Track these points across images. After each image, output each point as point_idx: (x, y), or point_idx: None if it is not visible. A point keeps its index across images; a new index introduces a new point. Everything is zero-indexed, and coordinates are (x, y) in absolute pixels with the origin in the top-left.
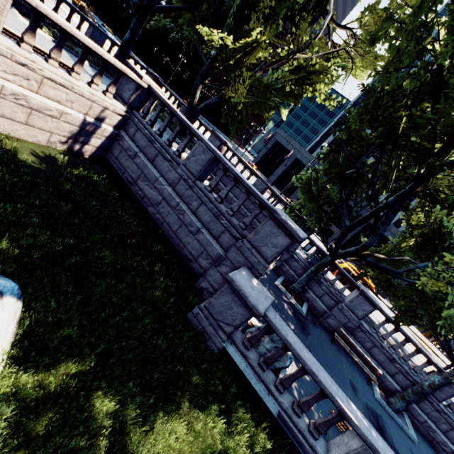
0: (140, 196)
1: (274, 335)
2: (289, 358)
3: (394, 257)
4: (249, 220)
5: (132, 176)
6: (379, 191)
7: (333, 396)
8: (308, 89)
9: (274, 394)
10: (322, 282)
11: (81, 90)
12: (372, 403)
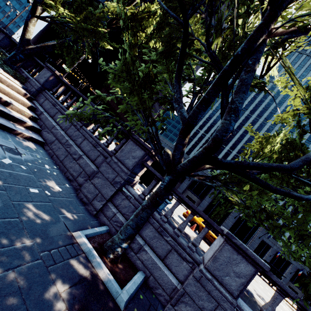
0: None
1: None
2: None
3: None
4: None
5: None
6: None
7: None
8: (142, 35)
9: None
10: (166, 229)
11: None
12: None
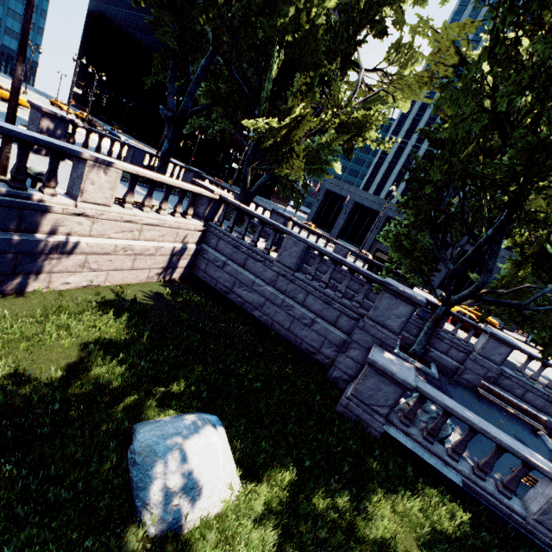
0: (240, 302)
1: (424, 405)
2: (449, 425)
3: (513, 288)
4: (361, 298)
5: (226, 285)
6: (473, 225)
7: (512, 447)
8: (359, 141)
9: (451, 463)
10: (443, 336)
11: (170, 223)
12: (549, 455)
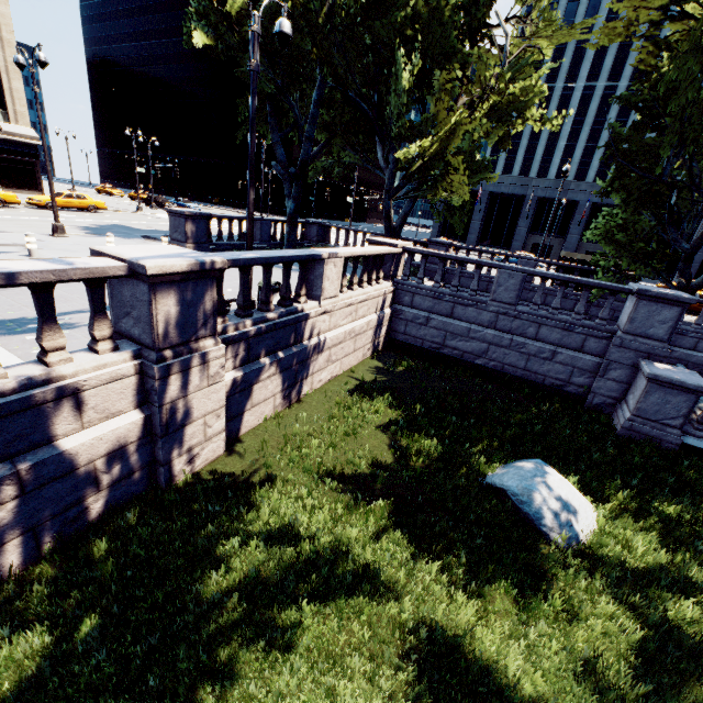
0: (457, 355)
1: None
2: None
3: None
4: (606, 314)
5: (435, 341)
6: None
7: None
8: (516, 124)
9: None
10: (685, 330)
11: (372, 293)
12: None
